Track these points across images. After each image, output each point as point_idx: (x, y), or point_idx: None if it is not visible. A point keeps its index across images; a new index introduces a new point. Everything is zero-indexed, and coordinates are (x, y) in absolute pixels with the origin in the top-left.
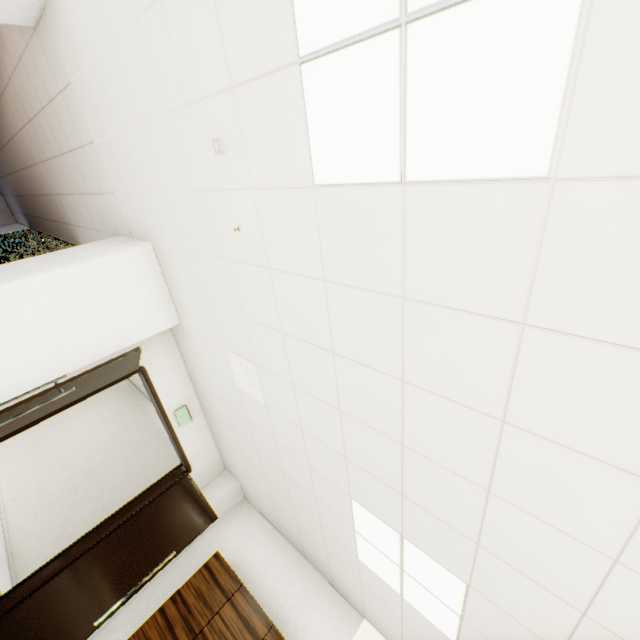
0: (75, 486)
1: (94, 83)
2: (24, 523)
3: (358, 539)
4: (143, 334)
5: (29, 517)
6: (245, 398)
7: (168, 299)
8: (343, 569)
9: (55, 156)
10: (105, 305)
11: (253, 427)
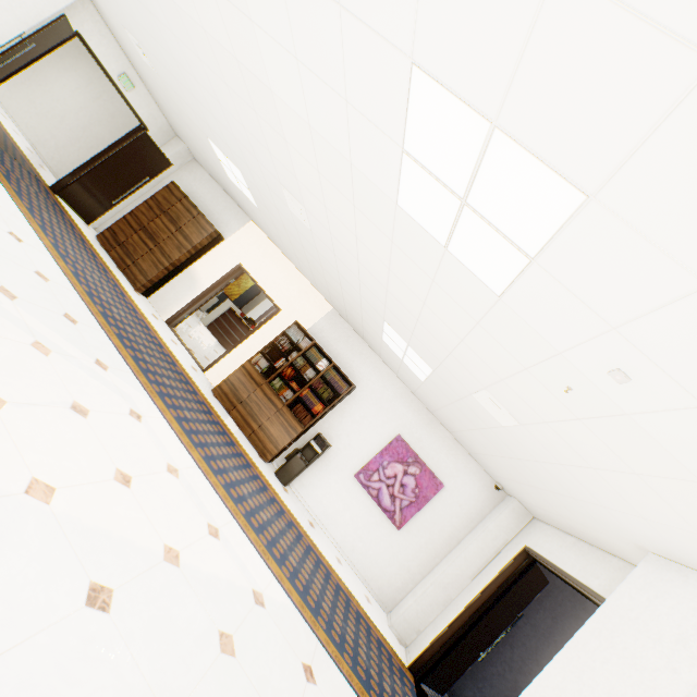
0: (77, 138)
1: None
2: (53, 158)
3: (222, 165)
4: (64, 2)
5: (55, 154)
6: (150, 69)
7: None
8: (233, 191)
9: None
10: None
11: (164, 94)
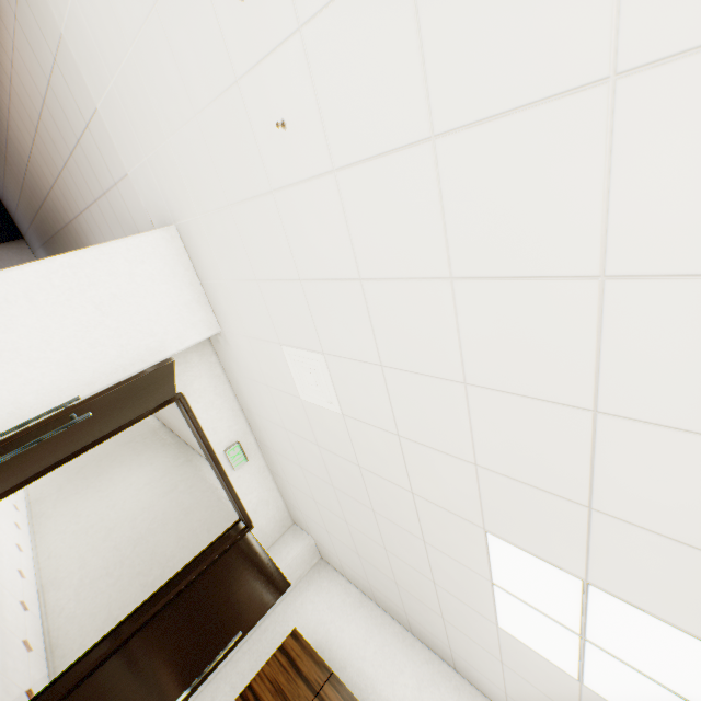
0: (120, 559)
1: (83, 11)
2: (64, 607)
3: (498, 596)
4: (175, 345)
5: (70, 599)
6: (312, 413)
7: (203, 299)
8: (471, 645)
9: (65, 163)
10: (123, 306)
11: (326, 454)
